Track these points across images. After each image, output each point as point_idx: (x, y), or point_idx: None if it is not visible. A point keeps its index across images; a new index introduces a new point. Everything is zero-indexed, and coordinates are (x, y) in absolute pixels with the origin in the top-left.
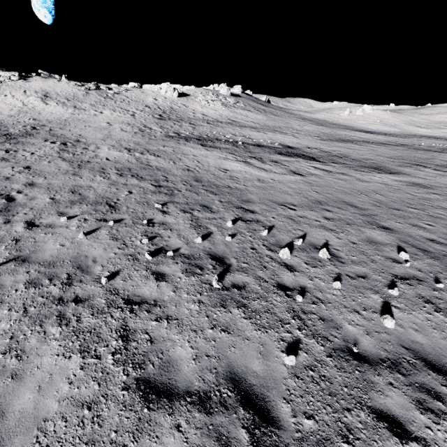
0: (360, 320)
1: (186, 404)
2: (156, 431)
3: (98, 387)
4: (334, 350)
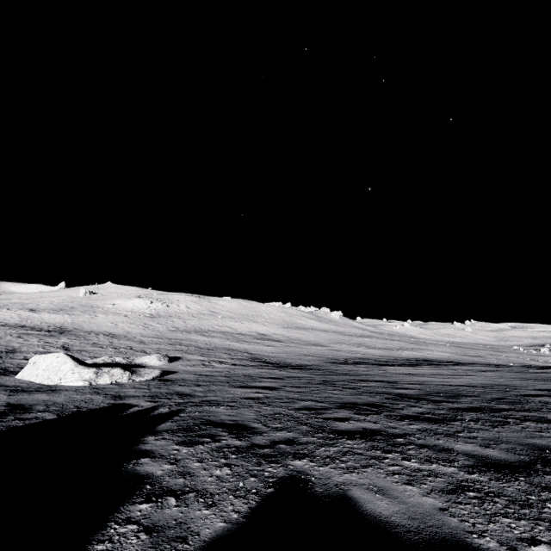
0: None
1: None
2: None
3: None
4: None
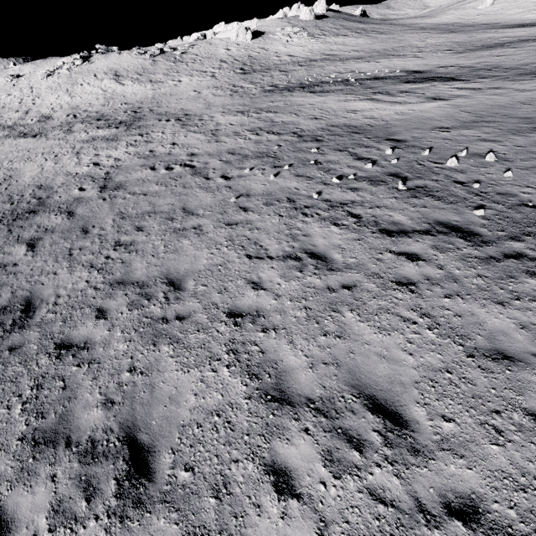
0: (533, 191)
1: (417, 234)
2: (405, 243)
3: (357, 234)
4: (512, 206)
